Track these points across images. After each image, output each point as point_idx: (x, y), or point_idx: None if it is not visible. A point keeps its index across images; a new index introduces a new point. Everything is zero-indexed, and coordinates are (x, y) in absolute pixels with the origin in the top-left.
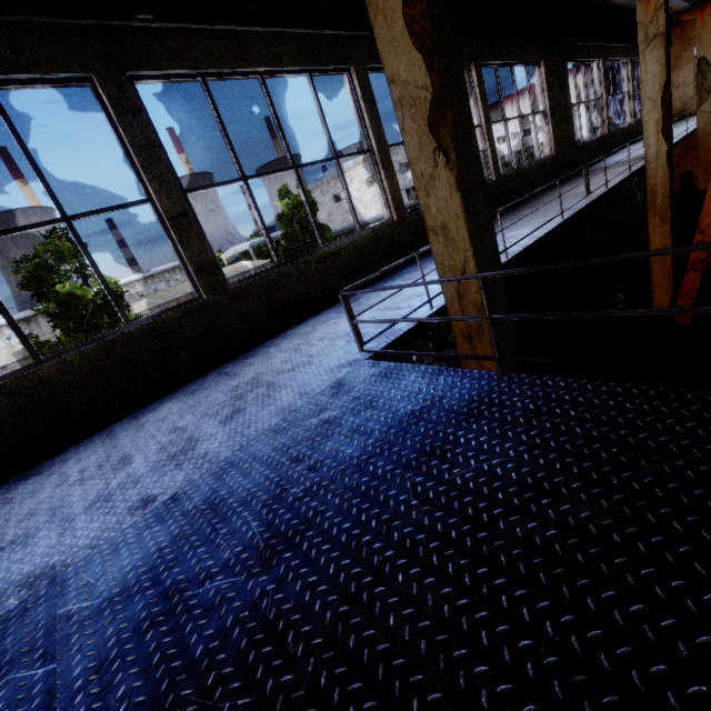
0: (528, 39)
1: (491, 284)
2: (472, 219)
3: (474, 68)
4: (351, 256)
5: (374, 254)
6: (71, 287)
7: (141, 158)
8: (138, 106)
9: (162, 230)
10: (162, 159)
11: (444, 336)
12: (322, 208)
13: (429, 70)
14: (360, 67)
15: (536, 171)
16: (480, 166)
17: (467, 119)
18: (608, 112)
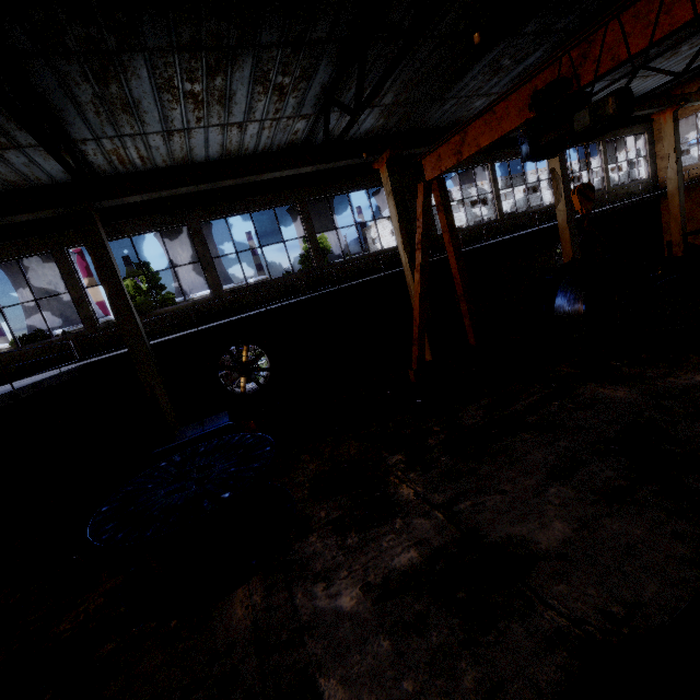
0: (364, 175)
1: (134, 343)
2: (120, 320)
3: (299, 204)
4: (176, 315)
5: (194, 314)
6: (145, 299)
7: (66, 278)
8: (68, 259)
9: (74, 303)
10: (75, 277)
11: (250, 363)
12: (383, 240)
13: (97, 274)
14: (193, 223)
15: (372, 259)
16: (128, 301)
17: (118, 286)
18: (500, 202)
